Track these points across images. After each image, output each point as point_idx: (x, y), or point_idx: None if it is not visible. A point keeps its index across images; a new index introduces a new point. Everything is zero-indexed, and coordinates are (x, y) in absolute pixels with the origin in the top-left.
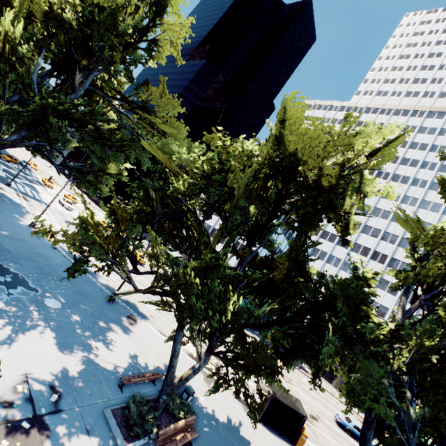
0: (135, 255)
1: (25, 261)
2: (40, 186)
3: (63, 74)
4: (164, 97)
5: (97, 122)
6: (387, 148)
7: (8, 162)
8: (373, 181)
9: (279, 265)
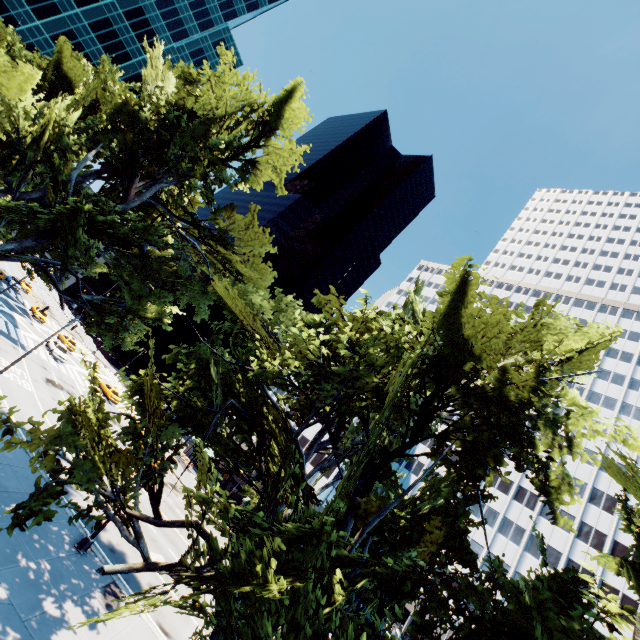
0: (161, 482)
1: None
2: (24, 317)
3: (116, 178)
4: (249, 229)
5: (147, 246)
6: (589, 354)
7: None
8: (582, 405)
9: (425, 537)
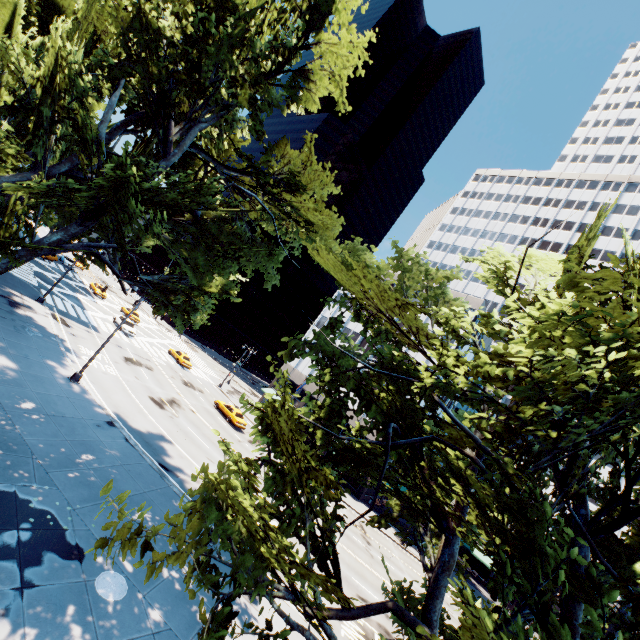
0: (334, 553)
1: (60, 471)
2: (86, 296)
3: (148, 127)
4: (310, 166)
5: (200, 209)
6: None
7: (42, 260)
8: None
9: None
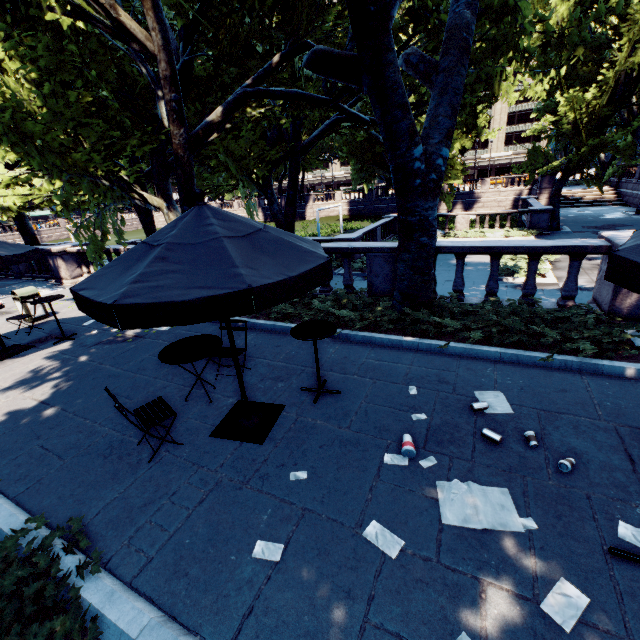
0: None
1: None
2: None
3: None
4: None
5: None
6: None
7: None
8: None
9: None
